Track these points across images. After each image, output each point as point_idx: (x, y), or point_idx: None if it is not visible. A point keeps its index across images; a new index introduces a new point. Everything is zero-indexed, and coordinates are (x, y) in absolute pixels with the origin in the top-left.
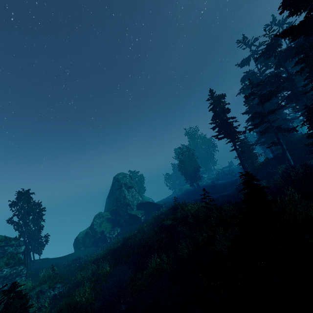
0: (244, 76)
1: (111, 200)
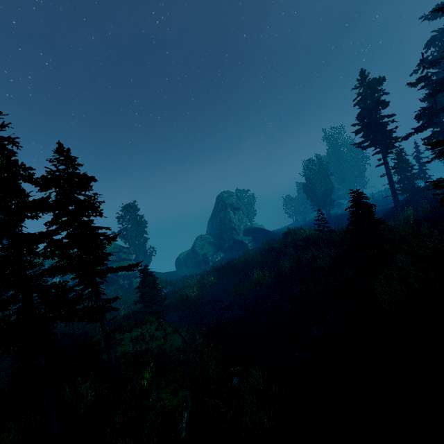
0: (432, 37)
1: (214, 223)
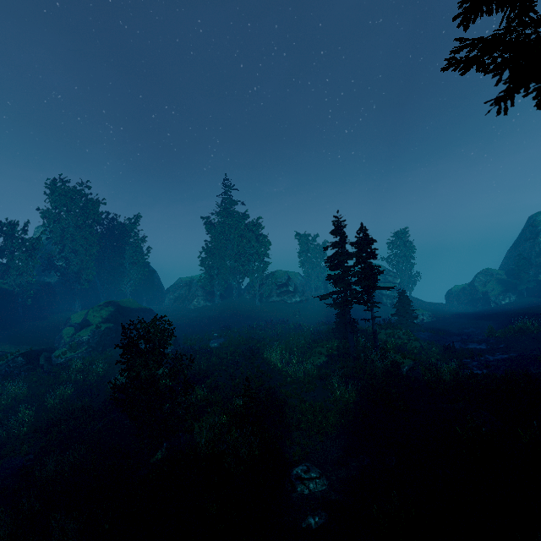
0: None
1: (512, 255)
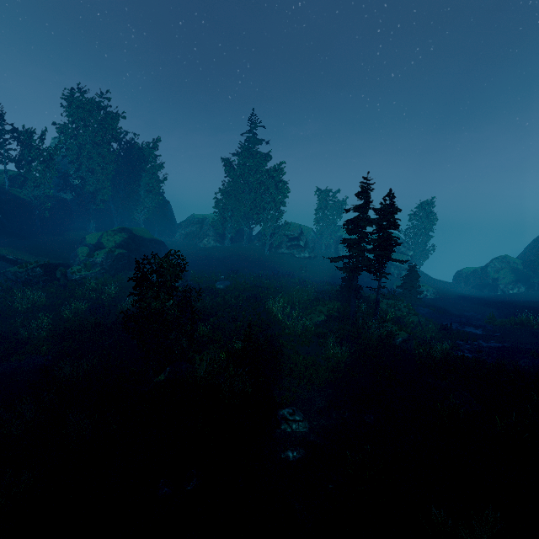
0: None
1: (536, 246)
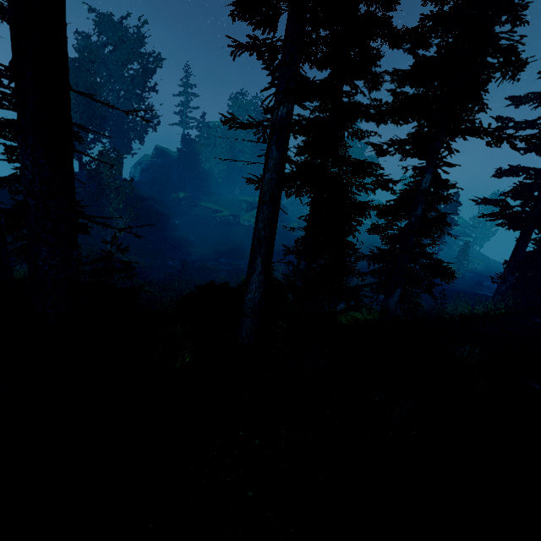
0: None
1: None
